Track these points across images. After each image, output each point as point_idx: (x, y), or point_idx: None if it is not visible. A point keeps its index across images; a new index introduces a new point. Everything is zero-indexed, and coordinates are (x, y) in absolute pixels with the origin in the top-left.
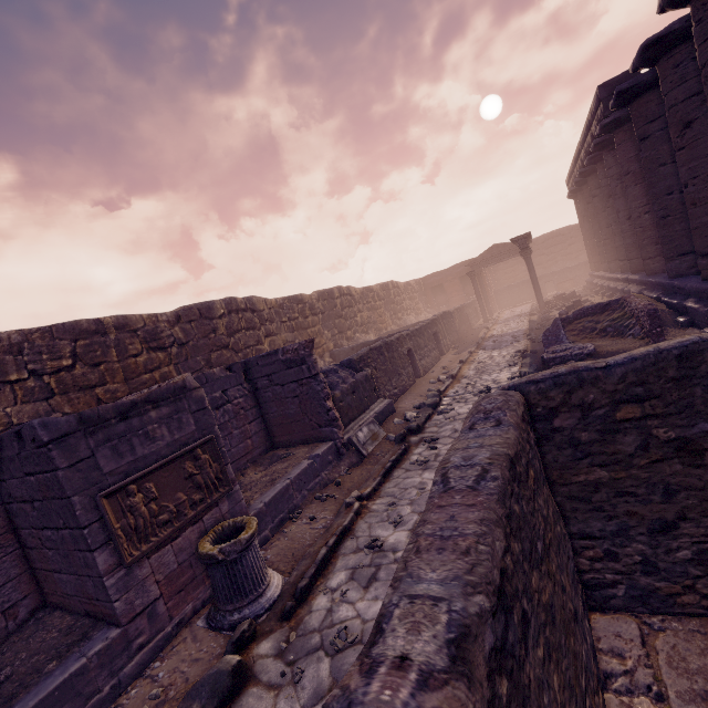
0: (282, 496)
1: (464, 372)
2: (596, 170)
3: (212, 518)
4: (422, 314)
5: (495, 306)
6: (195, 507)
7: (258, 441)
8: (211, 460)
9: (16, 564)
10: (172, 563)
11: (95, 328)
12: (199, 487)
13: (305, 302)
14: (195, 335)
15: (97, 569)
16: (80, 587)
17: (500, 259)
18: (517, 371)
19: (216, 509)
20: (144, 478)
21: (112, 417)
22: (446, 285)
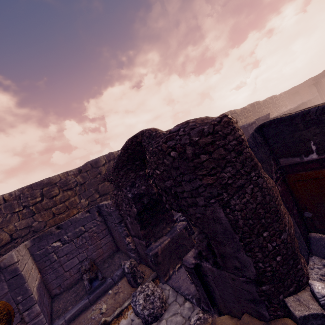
0: None
1: None
2: None
3: None
4: (288, 107)
5: None
6: None
7: None
8: None
9: None
10: None
11: None
12: None
13: (247, 109)
14: None
15: None
16: None
17: None
18: None
19: None
20: None
21: (250, 125)
22: (300, 91)
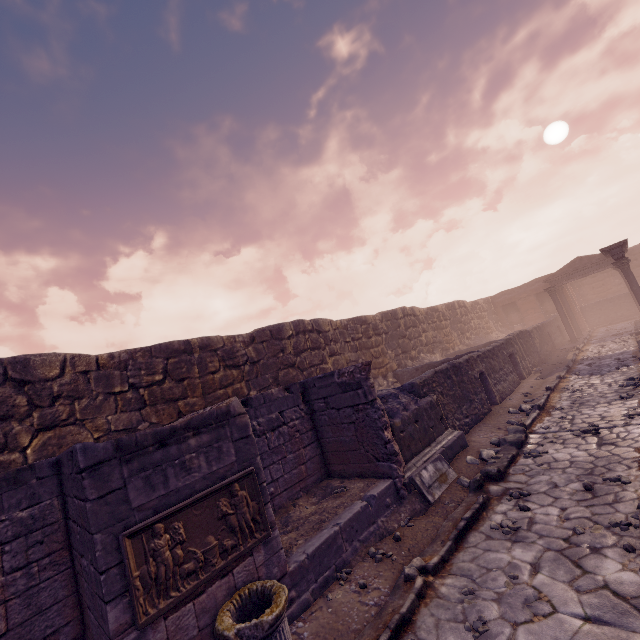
0: (329, 546)
1: (553, 401)
2: None
3: (245, 570)
4: (492, 333)
5: (583, 324)
6: (225, 555)
7: (312, 468)
8: (249, 498)
9: (65, 584)
10: (191, 627)
11: (184, 347)
12: (232, 530)
13: (369, 323)
14: (265, 354)
15: (108, 626)
16: (99, 637)
17: (586, 272)
18: (635, 406)
19: (249, 559)
20: (173, 515)
21: (150, 444)
22: (519, 303)
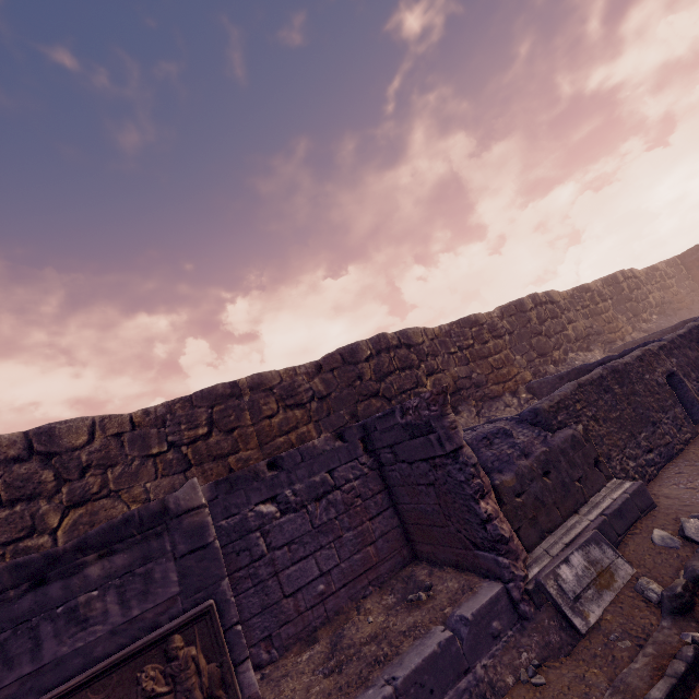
0: None
1: None
2: None
3: None
4: (688, 308)
5: None
6: None
7: (387, 548)
8: (204, 657)
9: None
10: None
11: (230, 391)
12: None
13: (482, 323)
14: (337, 385)
15: None
16: None
17: None
18: None
19: None
20: None
21: (12, 584)
22: None
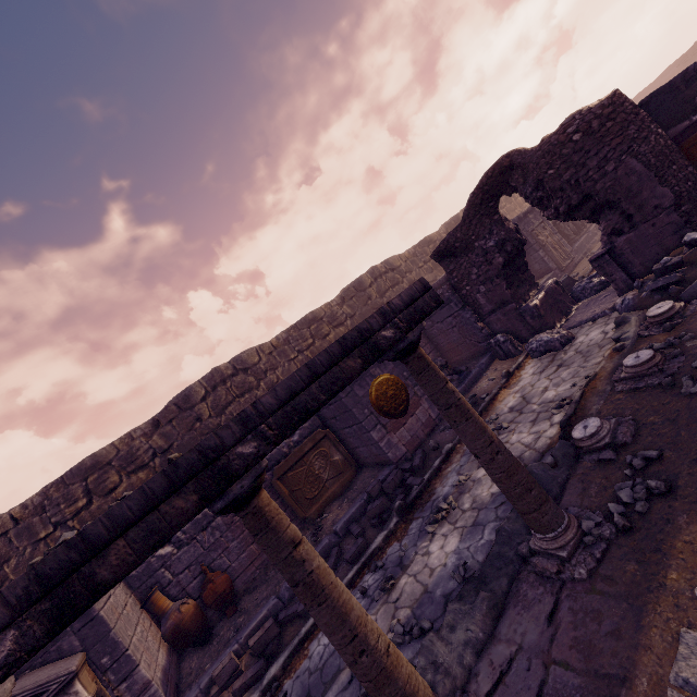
0: None
1: None
2: None
3: None
4: None
5: None
6: None
7: None
8: None
9: None
10: None
11: None
12: None
13: None
14: None
15: None
16: None
17: None
18: None
19: None
20: None
21: None
22: None
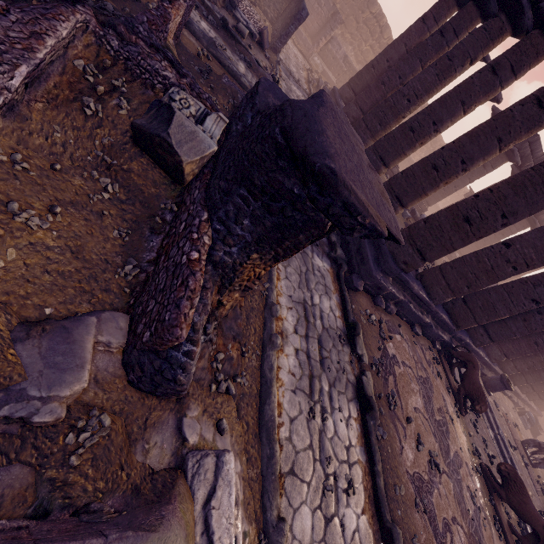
0: None
1: None
2: (527, 218)
3: None
4: None
5: None
6: None
7: (312, 30)
8: None
9: None
10: None
11: None
12: None
13: None
14: (357, 3)
15: None
16: None
17: None
18: None
19: None
20: None
21: None
22: None
